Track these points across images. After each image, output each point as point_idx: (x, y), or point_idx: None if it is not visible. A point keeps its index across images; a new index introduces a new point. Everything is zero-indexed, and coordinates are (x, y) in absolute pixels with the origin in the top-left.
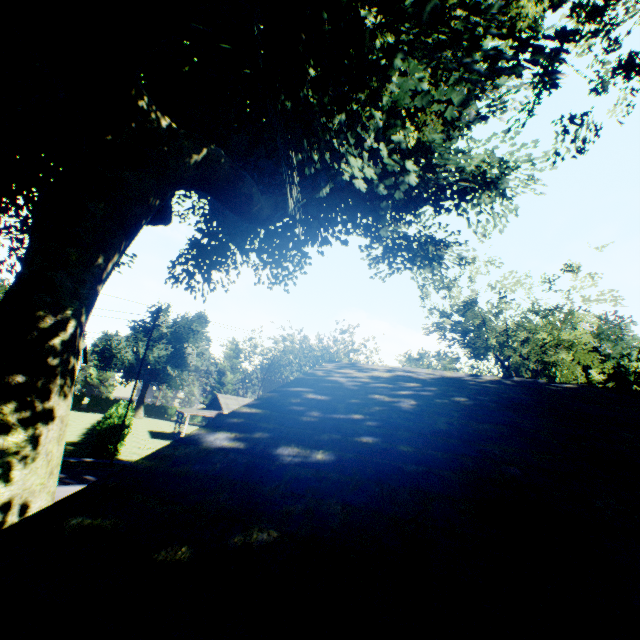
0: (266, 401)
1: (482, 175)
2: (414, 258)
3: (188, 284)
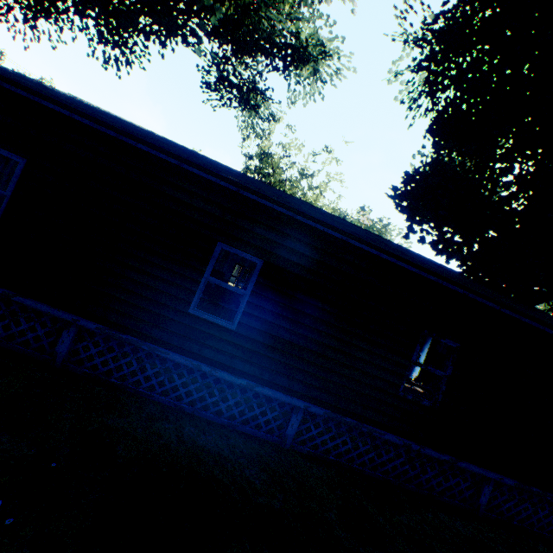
0: None
1: (306, 49)
2: (241, 100)
3: (3, 16)
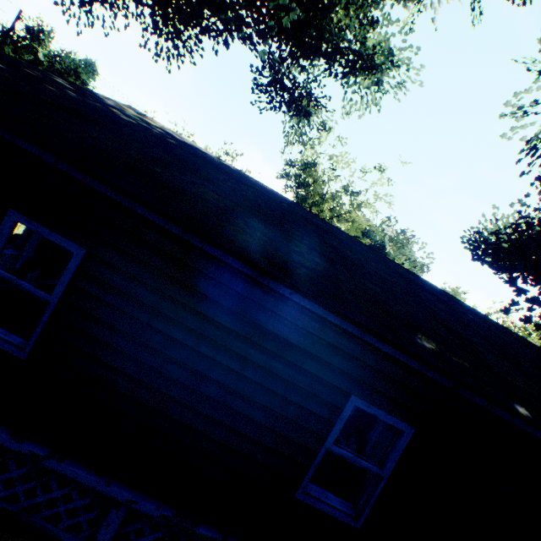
0: (13, 58)
1: (372, 57)
2: (292, 105)
3: None
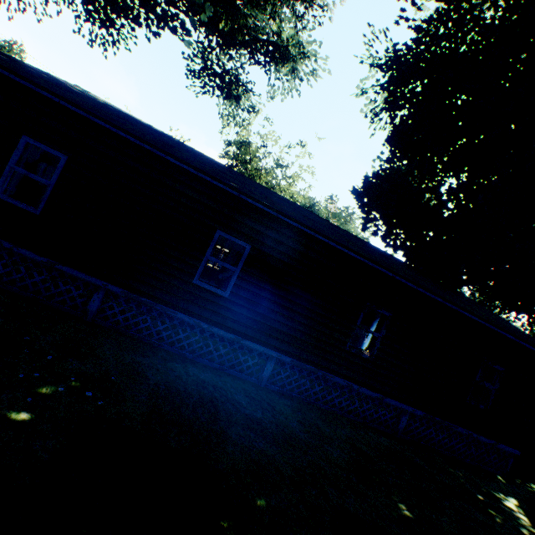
0: None
1: (286, 48)
2: (224, 89)
3: None
